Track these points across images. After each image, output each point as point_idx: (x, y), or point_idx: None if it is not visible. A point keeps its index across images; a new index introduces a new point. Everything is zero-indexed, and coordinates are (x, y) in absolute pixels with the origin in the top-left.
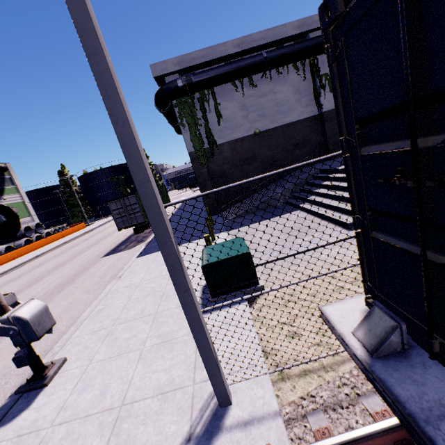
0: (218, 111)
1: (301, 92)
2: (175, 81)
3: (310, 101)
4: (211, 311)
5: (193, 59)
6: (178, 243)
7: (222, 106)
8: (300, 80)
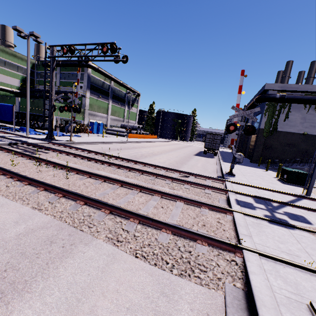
0: (287, 115)
1: None
2: (275, 95)
3: None
4: (287, 184)
5: (290, 87)
6: (243, 165)
7: (291, 113)
8: None
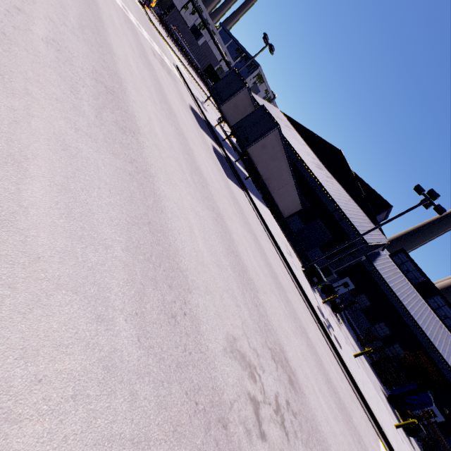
0: None
1: (182, 2)
2: None
3: (181, 6)
4: None
5: None
6: None
7: None
8: None
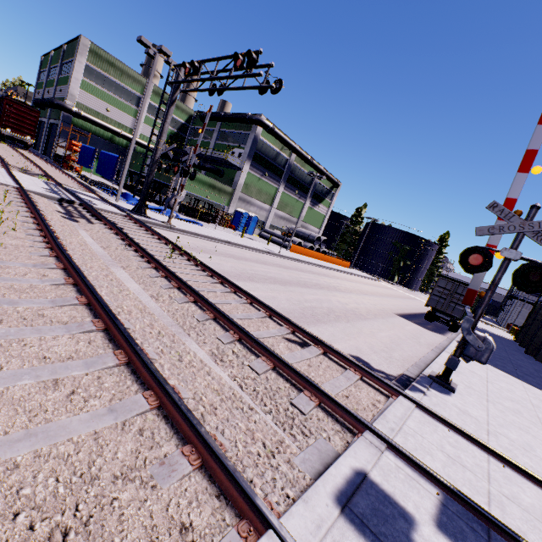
0: None
1: None
2: None
3: None
4: None
5: None
6: (512, 374)
7: None
8: None
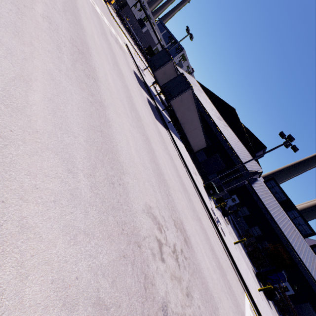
0: None
1: (133, 2)
2: None
3: (132, 5)
4: None
5: None
6: None
7: None
8: (135, 0)
